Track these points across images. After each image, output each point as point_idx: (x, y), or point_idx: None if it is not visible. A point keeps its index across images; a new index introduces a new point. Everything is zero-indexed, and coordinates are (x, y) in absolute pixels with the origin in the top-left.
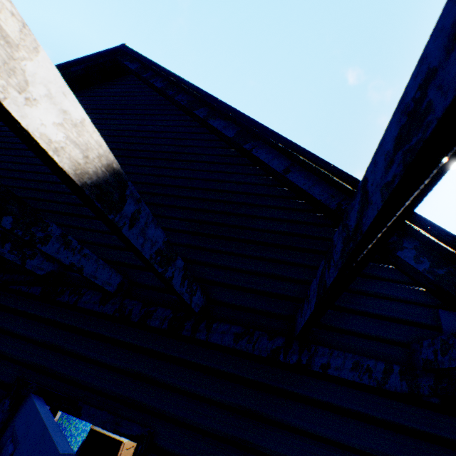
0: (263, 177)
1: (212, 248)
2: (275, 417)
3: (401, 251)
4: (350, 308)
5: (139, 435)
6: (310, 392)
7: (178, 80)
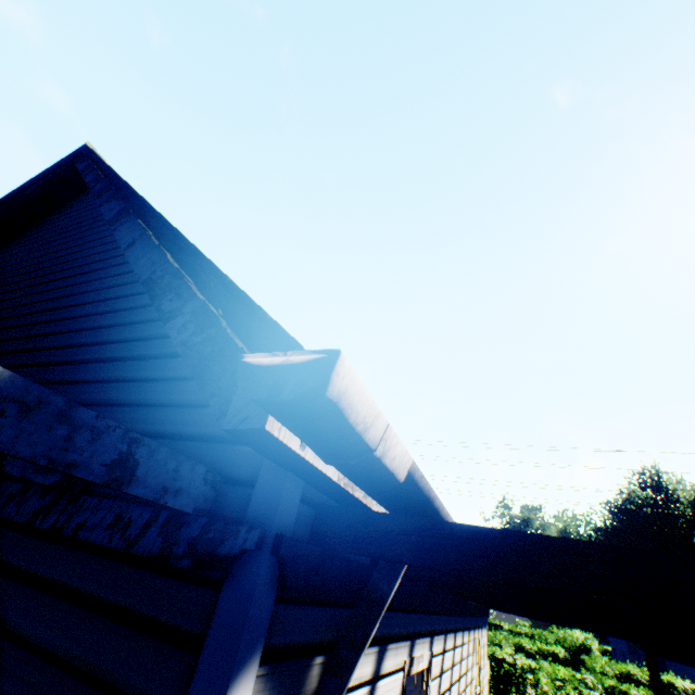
0: None
1: (64, 379)
2: None
3: (173, 321)
4: (170, 432)
5: None
6: (55, 572)
7: (99, 167)
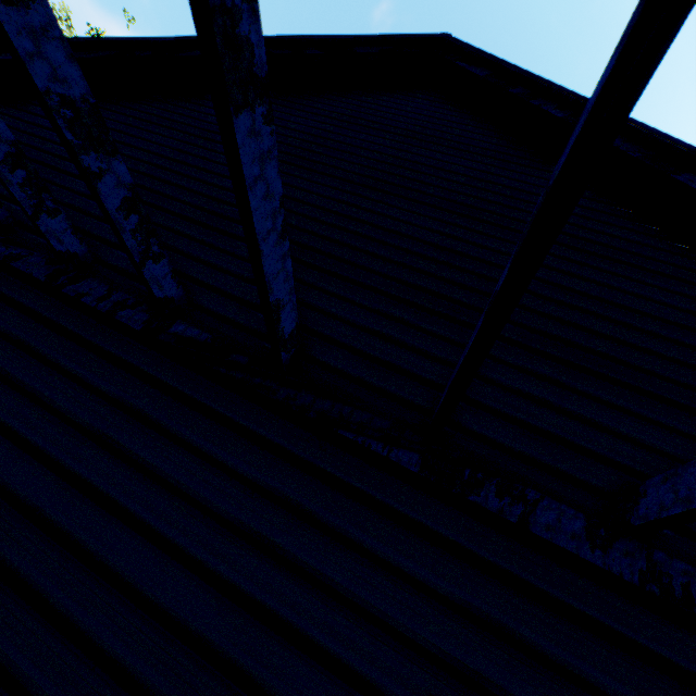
0: None
1: None
2: None
3: None
4: None
5: None
6: None
7: None
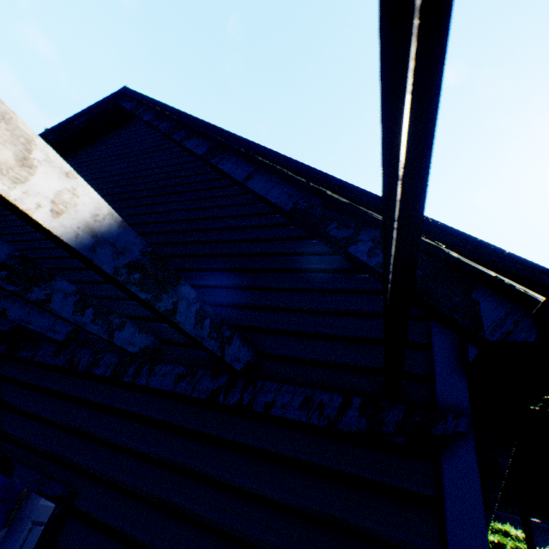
0: (248, 196)
1: None
2: (204, 472)
3: (354, 246)
4: (318, 333)
5: (60, 496)
6: (250, 440)
7: (162, 108)
